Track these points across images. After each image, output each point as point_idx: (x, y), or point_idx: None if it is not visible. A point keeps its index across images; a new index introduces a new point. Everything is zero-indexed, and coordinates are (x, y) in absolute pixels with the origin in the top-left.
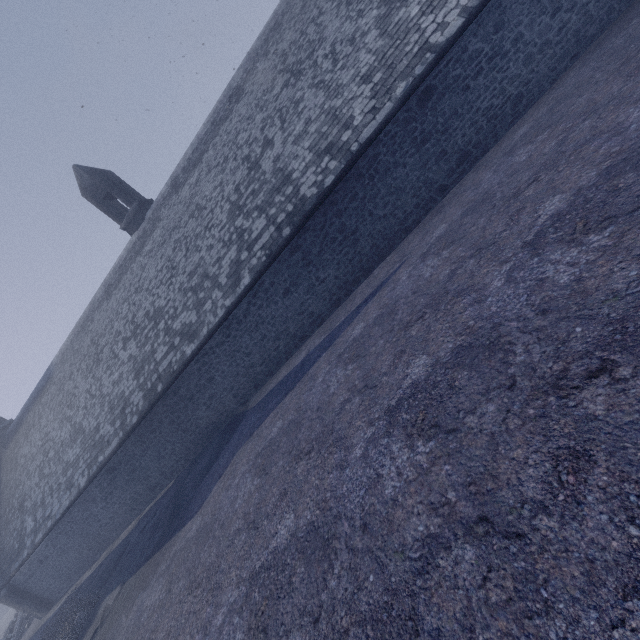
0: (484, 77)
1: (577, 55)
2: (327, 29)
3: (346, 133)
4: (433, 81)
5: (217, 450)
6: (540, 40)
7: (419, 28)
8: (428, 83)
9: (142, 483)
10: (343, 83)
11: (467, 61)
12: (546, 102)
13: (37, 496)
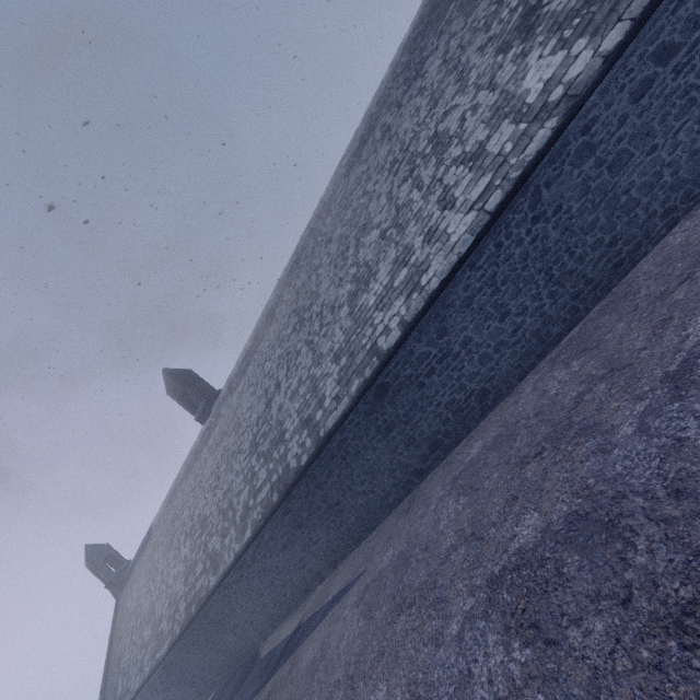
0: (438, 375)
1: (544, 352)
2: (321, 285)
3: (319, 412)
4: (385, 379)
5: (229, 698)
6: (493, 341)
7: (373, 322)
8: (381, 381)
9: (190, 686)
10: (323, 353)
11: (416, 362)
12: (502, 417)
13: (127, 660)
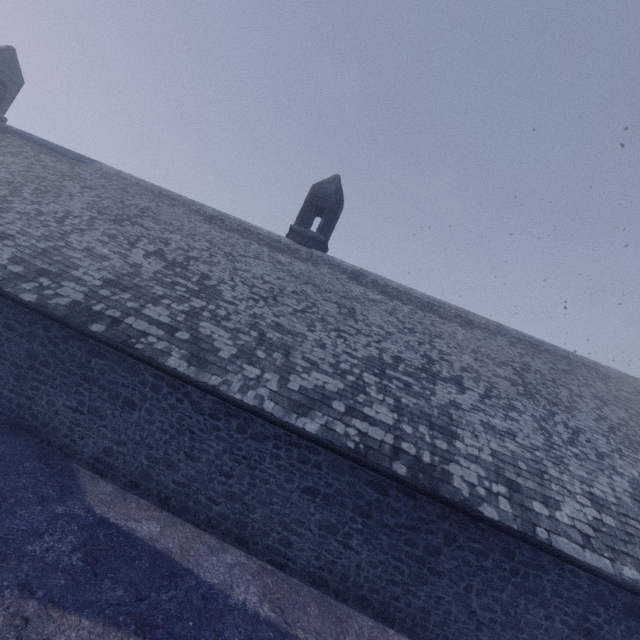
0: None
1: None
2: (580, 413)
3: (542, 506)
4: None
5: None
6: None
7: None
8: None
9: None
10: (569, 466)
11: None
12: None
13: None
